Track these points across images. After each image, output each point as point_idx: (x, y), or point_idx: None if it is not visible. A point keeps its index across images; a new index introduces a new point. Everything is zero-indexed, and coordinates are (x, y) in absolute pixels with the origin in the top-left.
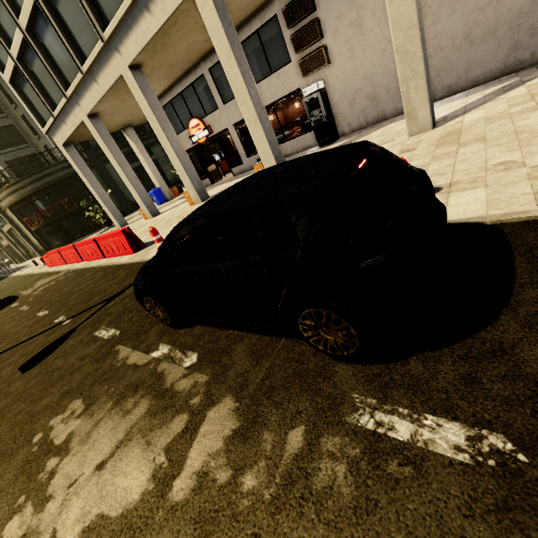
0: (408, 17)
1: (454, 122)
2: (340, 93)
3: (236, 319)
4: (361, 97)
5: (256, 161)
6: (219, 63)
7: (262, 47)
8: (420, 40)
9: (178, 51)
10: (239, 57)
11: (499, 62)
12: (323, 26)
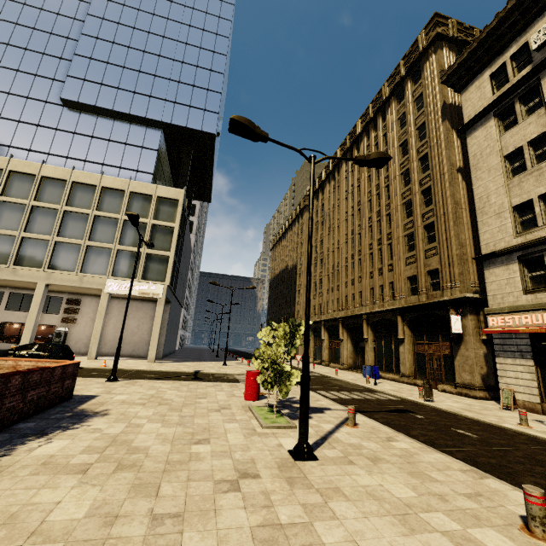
0: (99, 329)
1: (101, 360)
2: (74, 336)
3: None
4: (82, 342)
5: (1, 347)
6: (20, 294)
7: (49, 302)
8: (100, 335)
9: (6, 282)
10: (41, 307)
11: (129, 353)
12: (80, 311)
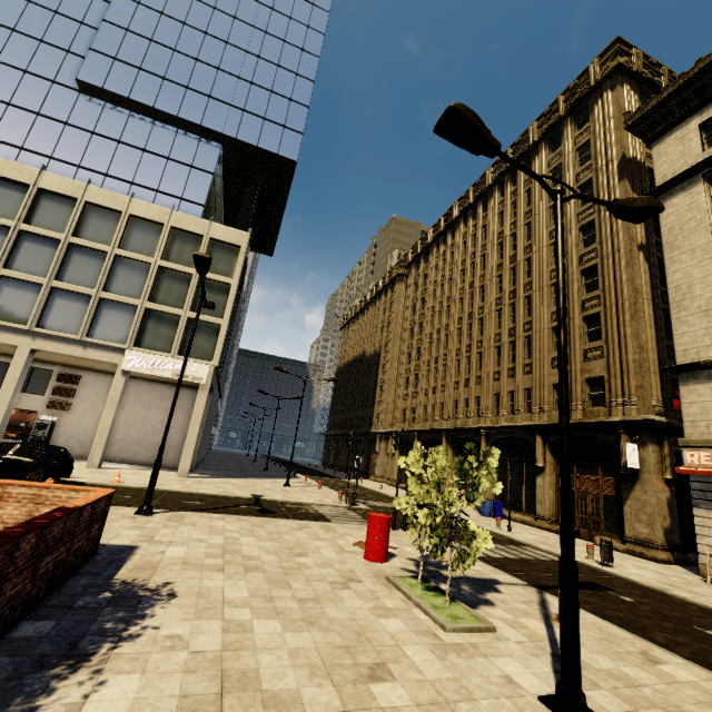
0: (108, 423)
1: (108, 469)
2: (64, 430)
3: (2, 473)
4: (77, 439)
5: None
6: None
7: (31, 376)
8: (109, 432)
9: None
10: (20, 383)
11: (147, 459)
12: (77, 394)
